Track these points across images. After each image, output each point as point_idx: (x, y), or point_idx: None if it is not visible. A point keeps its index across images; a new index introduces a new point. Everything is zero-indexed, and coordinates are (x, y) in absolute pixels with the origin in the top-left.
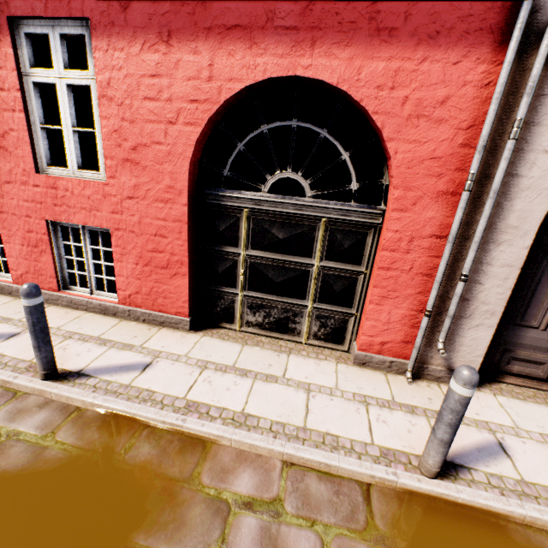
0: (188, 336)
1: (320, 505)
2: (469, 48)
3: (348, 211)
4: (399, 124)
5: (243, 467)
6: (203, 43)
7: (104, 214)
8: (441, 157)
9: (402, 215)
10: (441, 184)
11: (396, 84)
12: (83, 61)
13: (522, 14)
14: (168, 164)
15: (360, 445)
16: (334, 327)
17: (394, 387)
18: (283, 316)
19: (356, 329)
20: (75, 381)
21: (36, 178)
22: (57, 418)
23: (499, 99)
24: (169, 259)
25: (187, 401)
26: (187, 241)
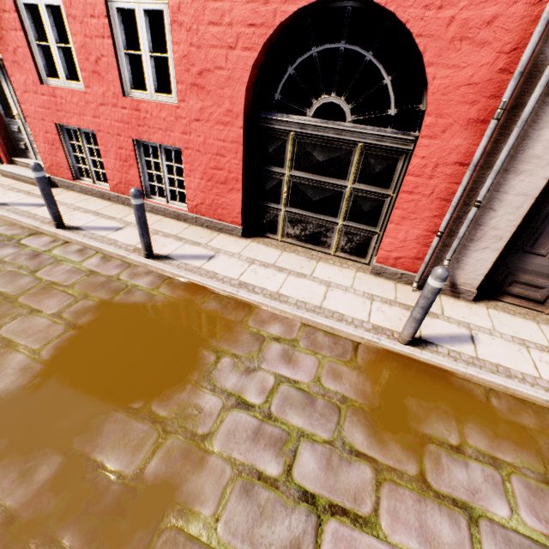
0: (240, 241)
1: (322, 347)
2: None
3: (382, 137)
4: (441, 48)
5: (275, 322)
6: None
7: (177, 135)
8: (477, 83)
9: (430, 142)
10: (473, 112)
11: (445, 3)
12: None
13: None
14: (228, 89)
15: (358, 321)
16: (359, 243)
17: (399, 292)
18: (317, 231)
19: (378, 246)
20: (165, 261)
21: (123, 101)
22: (158, 281)
23: (547, 20)
24: (227, 176)
25: (239, 281)
26: (241, 160)
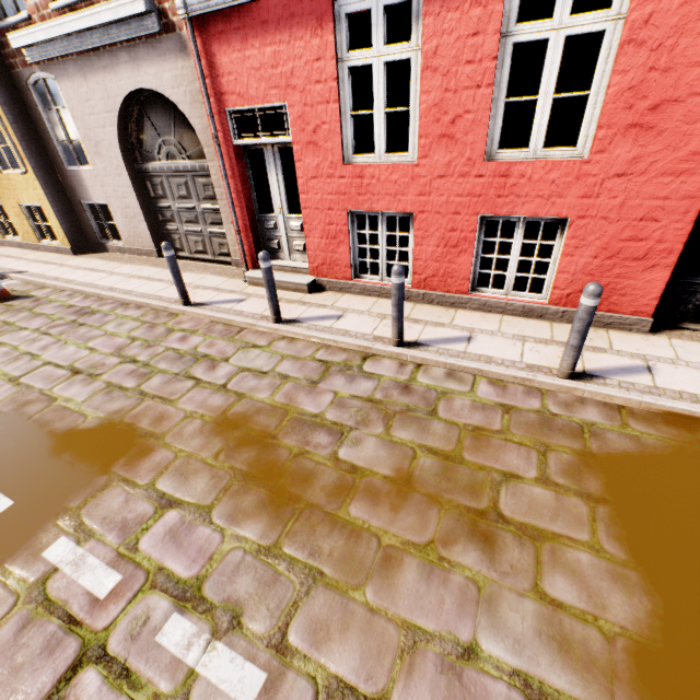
0: (652, 339)
1: None
2: None
3: None
4: None
5: None
6: None
7: (568, 200)
8: None
9: None
10: None
11: None
12: None
13: None
14: None
15: None
16: None
17: None
18: None
19: None
20: (593, 381)
21: (481, 167)
22: (611, 413)
23: None
24: (650, 248)
25: None
26: (691, 223)
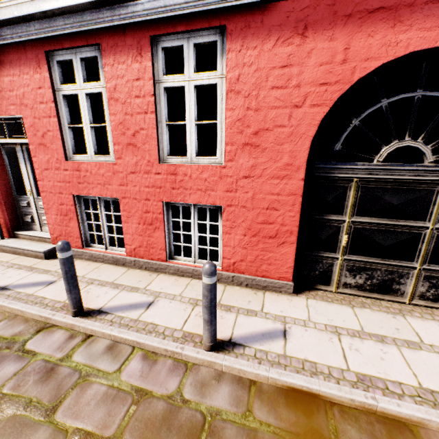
0: (295, 300)
1: None
2: None
3: None
4: None
5: None
6: (340, 29)
7: (218, 193)
8: None
9: None
10: None
11: None
12: None
13: None
14: (288, 144)
15: None
16: None
17: None
18: (387, 278)
19: None
20: (234, 351)
21: (158, 167)
22: (241, 393)
23: None
24: (278, 229)
25: (354, 373)
26: (299, 212)
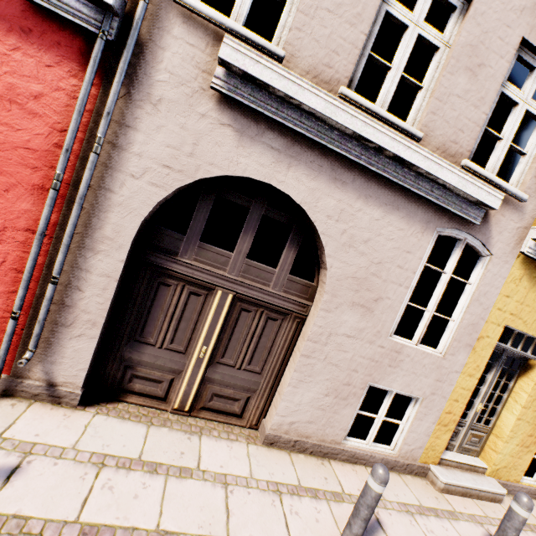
0: None
1: None
2: (62, 58)
3: None
4: None
5: None
6: None
7: None
8: (37, 150)
9: None
10: (37, 178)
11: None
12: None
13: (96, 47)
14: None
15: None
16: None
17: None
18: None
19: None
20: None
21: None
22: None
23: (80, 112)
24: None
25: None
26: None
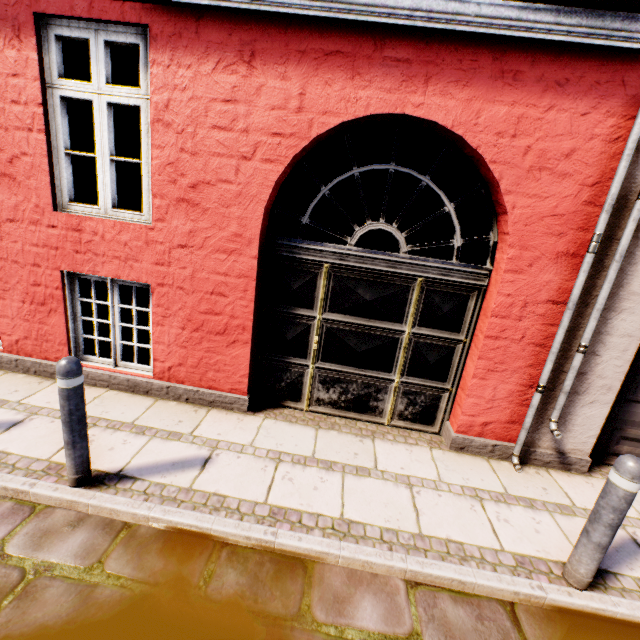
0: (247, 420)
1: (466, 637)
2: (599, 99)
3: (449, 271)
4: (519, 176)
5: (360, 593)
6: (294, 68)
7: (145, 265)
8: (563, 214)
9: (515, 277)
10: (561, 244)
11: (519, 132)
12: (85, 73)
13: None
14: (236, 208)
15: (490, 553)
16: (424, 405)
17: (502, 476)
18: (364, 392)
19: (450, 407)
20: (117, 486)
21: (53, 217)
22: (101, 540)
23: (631, 156)
24: (227, 322)
25: (269, 506)
26: (253, 301)
